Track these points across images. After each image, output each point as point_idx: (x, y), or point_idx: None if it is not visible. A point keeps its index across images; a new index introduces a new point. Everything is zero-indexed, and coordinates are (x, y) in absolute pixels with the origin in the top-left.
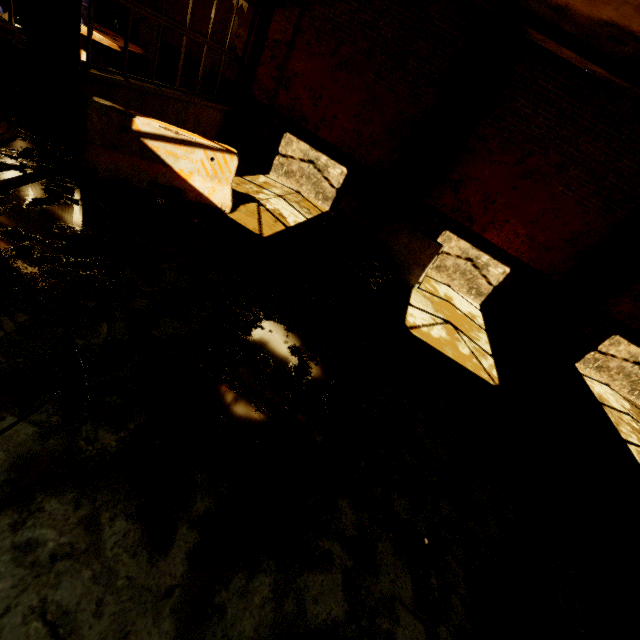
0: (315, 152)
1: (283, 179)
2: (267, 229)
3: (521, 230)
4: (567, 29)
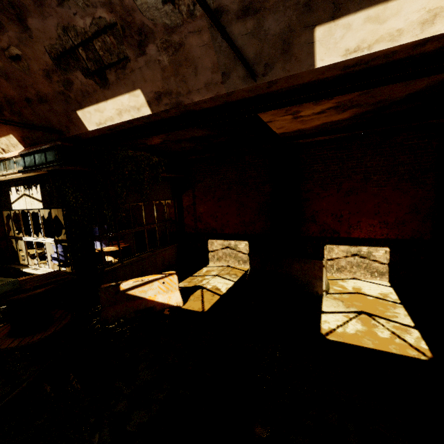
0: (227, 241)
1: (217, 263)
2: (207, 304)
3: (373, 221)
4: (310, 132)
